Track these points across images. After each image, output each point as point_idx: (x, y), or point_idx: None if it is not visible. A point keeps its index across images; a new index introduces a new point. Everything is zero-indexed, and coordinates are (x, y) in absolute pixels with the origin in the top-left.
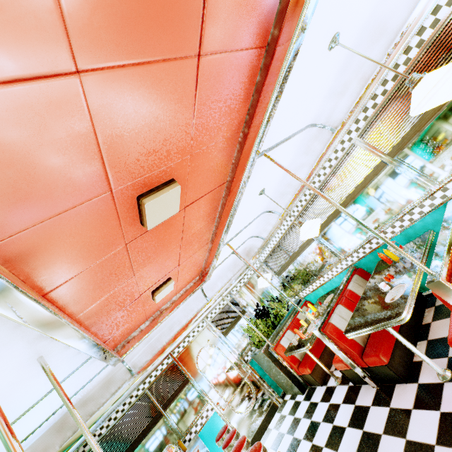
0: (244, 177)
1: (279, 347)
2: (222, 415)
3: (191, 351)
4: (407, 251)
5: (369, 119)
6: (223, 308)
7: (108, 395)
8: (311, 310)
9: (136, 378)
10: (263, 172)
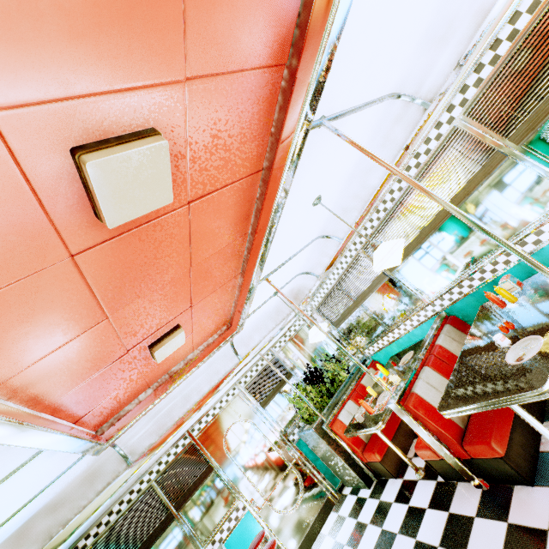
0: (289, 156)
1: (337, 423)
2: (258, 516)
3: (216, 428)
4: (531, 288)
5: (483, 82)
6: (262, 370)
7: (92, 494)
8: (381, 373)
9: (134, 470)
10: (319, 164)
